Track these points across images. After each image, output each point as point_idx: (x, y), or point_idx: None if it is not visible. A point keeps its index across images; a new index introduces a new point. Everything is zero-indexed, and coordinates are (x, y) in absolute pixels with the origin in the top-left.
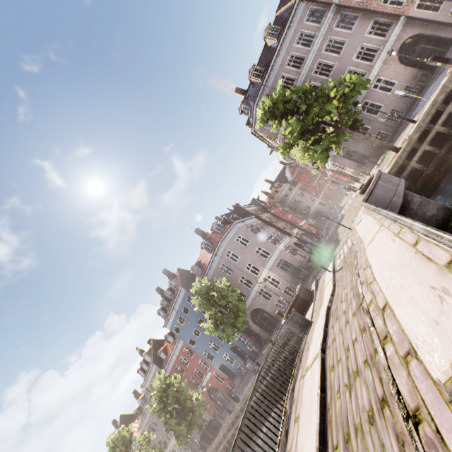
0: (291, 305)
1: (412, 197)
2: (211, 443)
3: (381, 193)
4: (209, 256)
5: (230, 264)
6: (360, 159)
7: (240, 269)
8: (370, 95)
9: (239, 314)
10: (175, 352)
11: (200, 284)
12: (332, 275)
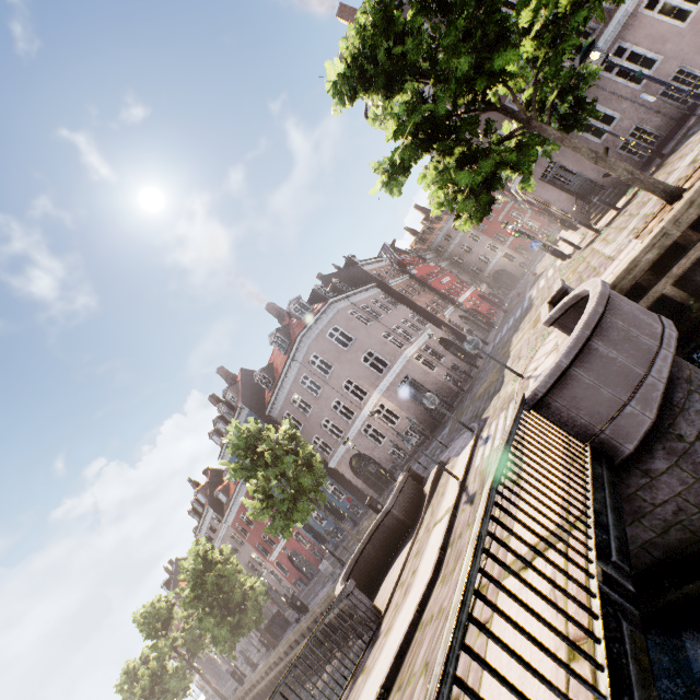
0: (372, 529)
1: (688, 393)
2: (273, 649)
3: (593, 384)
4: (284, 359)
5: (317, 378)
6: (583, 191)
7: (334, 388)
8: (634, 29)
9: (302, 496)
10: (238, 497)
11: (235, 436)
12: (455, 502)
